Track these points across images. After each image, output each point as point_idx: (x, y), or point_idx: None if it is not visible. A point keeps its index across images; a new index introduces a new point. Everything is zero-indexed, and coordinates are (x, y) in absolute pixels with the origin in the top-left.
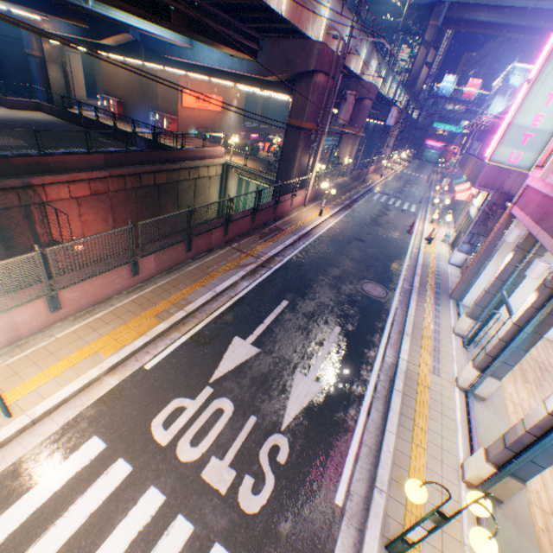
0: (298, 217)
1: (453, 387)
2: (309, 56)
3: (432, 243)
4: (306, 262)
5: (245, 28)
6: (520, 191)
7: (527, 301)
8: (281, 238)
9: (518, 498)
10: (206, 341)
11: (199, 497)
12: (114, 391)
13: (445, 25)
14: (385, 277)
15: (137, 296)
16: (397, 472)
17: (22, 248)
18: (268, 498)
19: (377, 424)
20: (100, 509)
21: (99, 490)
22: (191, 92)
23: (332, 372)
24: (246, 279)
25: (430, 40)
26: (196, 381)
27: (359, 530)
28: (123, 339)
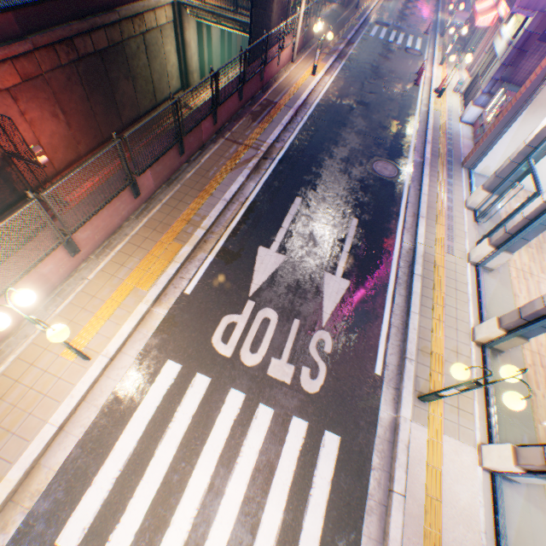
0: (288, 81)
1: (465, 263)
2: None
3: (442, 96)
4: (309, 145)
5: None
6: None
7: None
8: (276, 116)
9: (514, 346)
10: (232, 257)
11: (271, 389)
12: (167, 320)
13: None
14: (395, 151)
15: (147, 220)
16: (422, 344)
17: None
18: (324, 380)
19: (401, 308)
20: (198, 411)
21: (191, 399)
22: None
23: (356, 268)
24: (252, 179)
25: None
26: (237, 298)
27: (395, 389)
28: (154, 270)
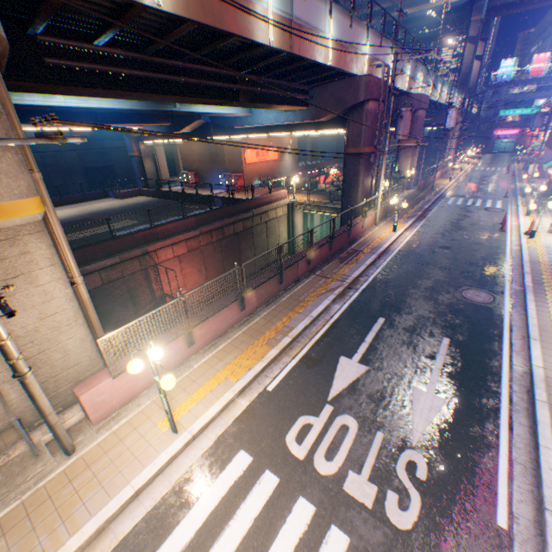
0: (371, 236)
1: None
2: (357, 90)
3: (535, 236)
4: (391, 278)
5: (296, 86)
6: None
7: None
8: (360, 259)
9: None
10: (314, 363)
11: (346, 509)
12: (247, 411)
13: (489, 15)
14: (486, 281)
15: (246, 328)
16: None
17: (143, 303)
18: (417, 515)
19: (524, 440)
20: (261, 514)
21: (256, 497)
22: (251, 150)
23: (452, 385)
24: (336, 302)
25: (475, 34)
26: (315, 400)
27: None
28: (244, 365)
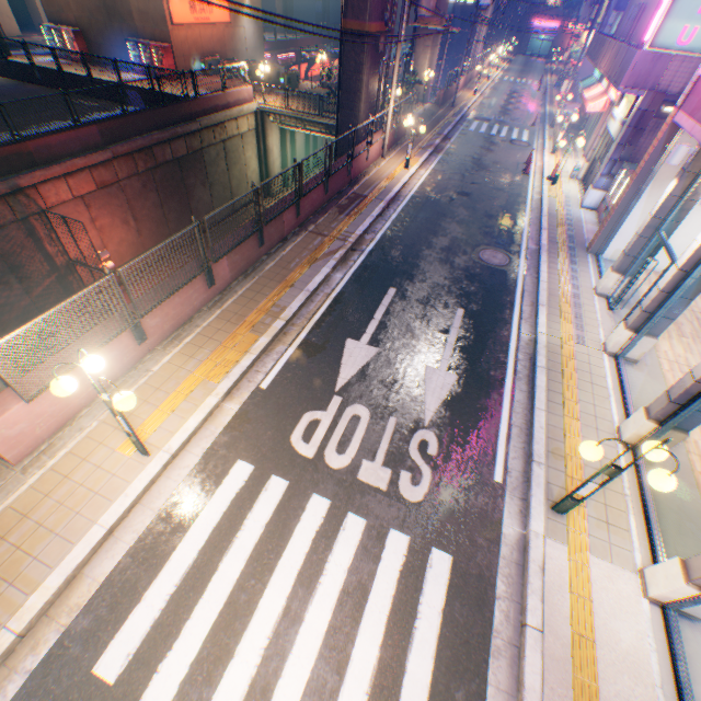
0: (379, 175)
1: (601, 355)
2: None
3: (557, 183)
4: (404, 236)
5: None
6: (689, 87)
7: (698, 239)
8: (365, 208)
9: (676, 449)
10: (316, 350)
11: (362, 496)
12: (239, 416)
13: None
14: (505, 240)
15: (221, 312)
16: (553, 445)
17: (37, 277)
18: (429, 487)
19: (523, 405)
20: (273, 519)
21: (265, 505)
22: None
23: (464, 361)
24: (338, 270)
25: None
26: (321, 393)
27: (522, 500)
28: (226, 361)
